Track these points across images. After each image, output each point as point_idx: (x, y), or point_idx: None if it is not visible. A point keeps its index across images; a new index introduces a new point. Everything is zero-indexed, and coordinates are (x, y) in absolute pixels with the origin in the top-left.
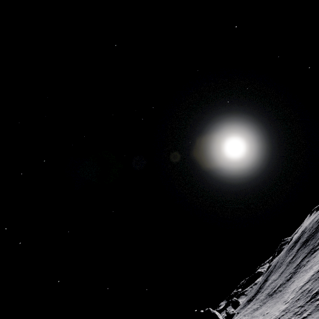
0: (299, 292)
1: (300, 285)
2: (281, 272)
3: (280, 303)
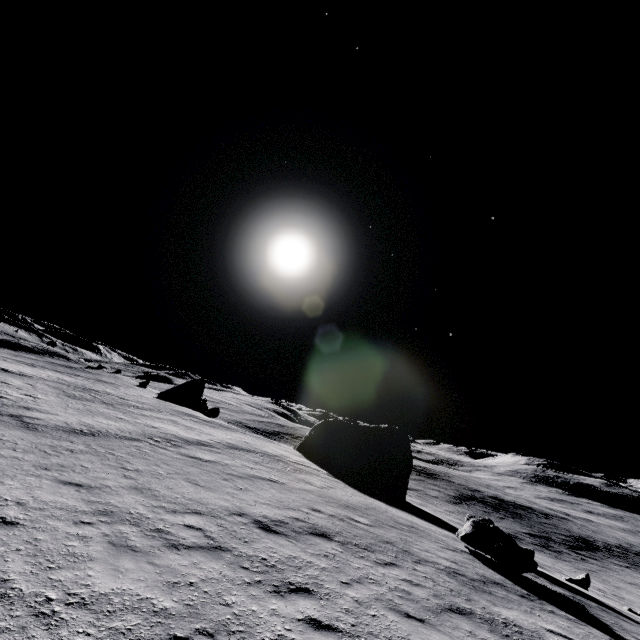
0: None
1: None
2: (448, 499)
3: None
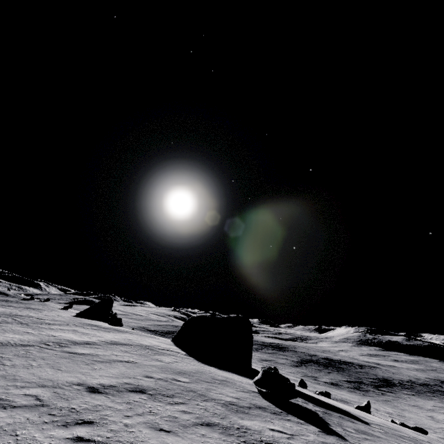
0: None
1: None
2: (292, 364)
3: (419, 416)
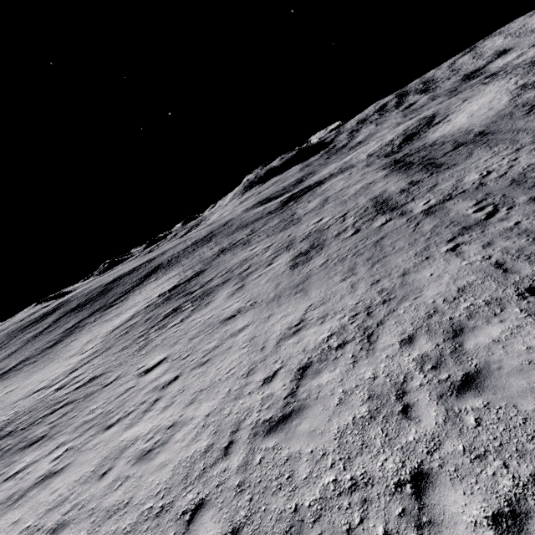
0: (119, 331)
1: (109, 330)
2: (10, 354)
3: (56, 364)
